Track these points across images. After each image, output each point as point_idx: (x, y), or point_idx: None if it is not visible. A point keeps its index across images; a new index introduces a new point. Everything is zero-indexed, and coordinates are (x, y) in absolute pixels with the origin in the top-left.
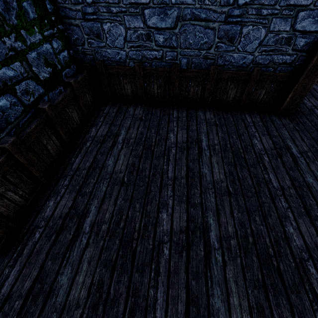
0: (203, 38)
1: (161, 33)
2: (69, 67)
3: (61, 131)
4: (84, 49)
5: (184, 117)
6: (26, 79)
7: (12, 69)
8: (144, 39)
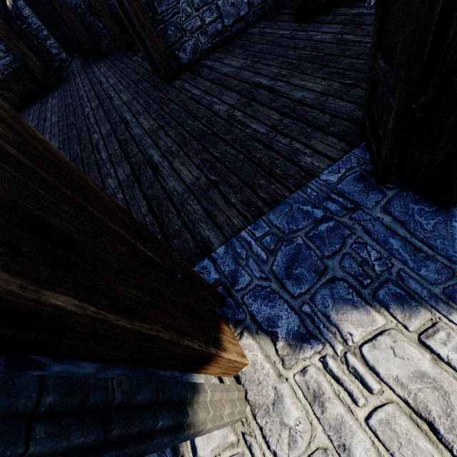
0: None
1: None
2: None
3: None
4: None
5: None
6: None
7: None
8: None
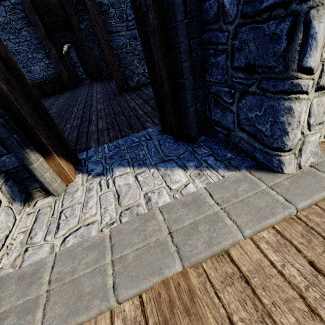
0: None
1: None
2: None
3: None
4: None
5: None
6: None
7: None
8: None
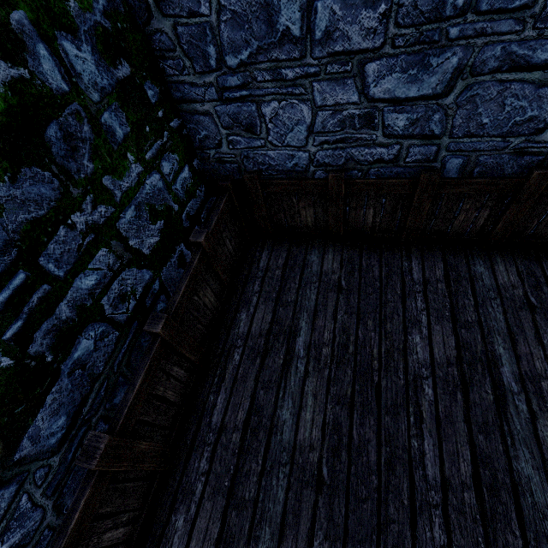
0: (526, 109)
1: (404, 109)
2: (193, 196)
3: (188, 352)
4: (220, 154)
5: (440, 281)
6: (118, 273)
7: (93, 271)
8: (357, 124)
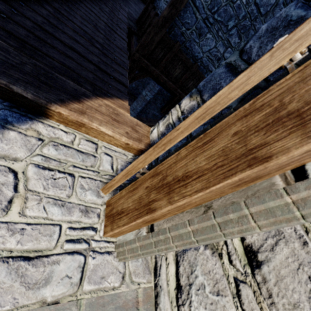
0: None
1: None
2: None
3: None
4: None
5: None
6: None
7: None
8: None
